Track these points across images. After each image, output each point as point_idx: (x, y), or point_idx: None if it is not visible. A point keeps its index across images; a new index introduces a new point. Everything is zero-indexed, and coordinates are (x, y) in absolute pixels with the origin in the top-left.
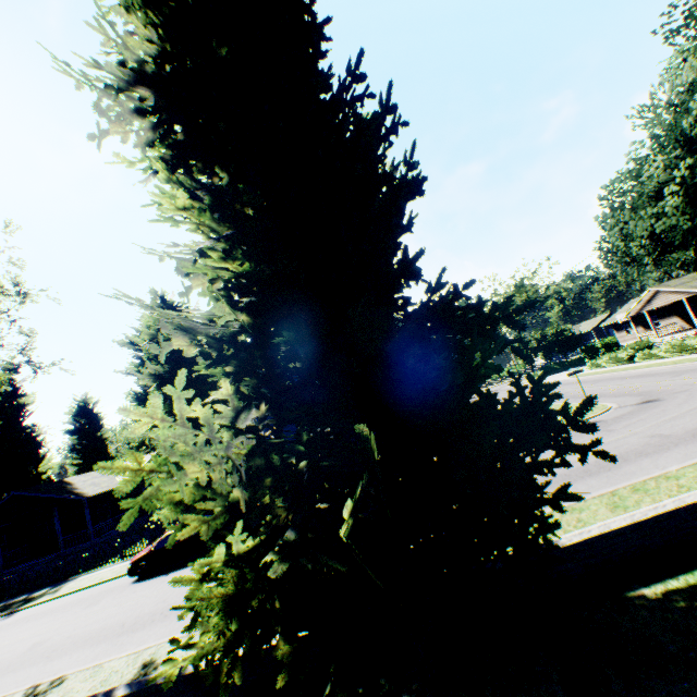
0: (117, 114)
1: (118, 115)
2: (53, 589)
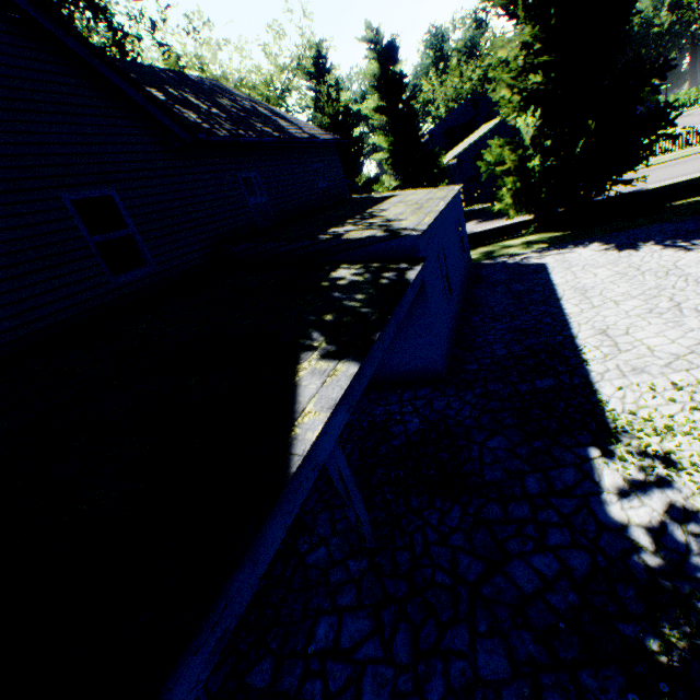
0: None
1: None
2: None
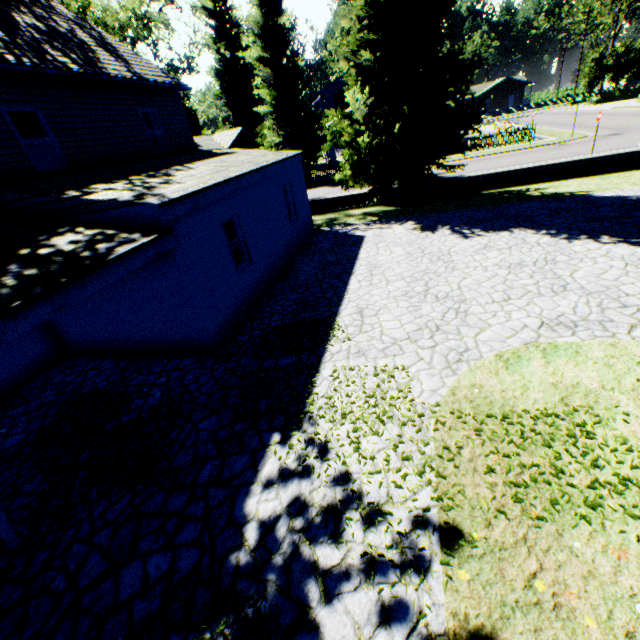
0: None
1: None
2: None
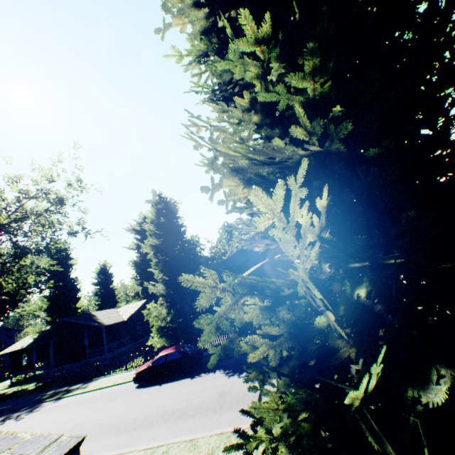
0: (179, 9)
1: (179, 10)
2: (84, 385)
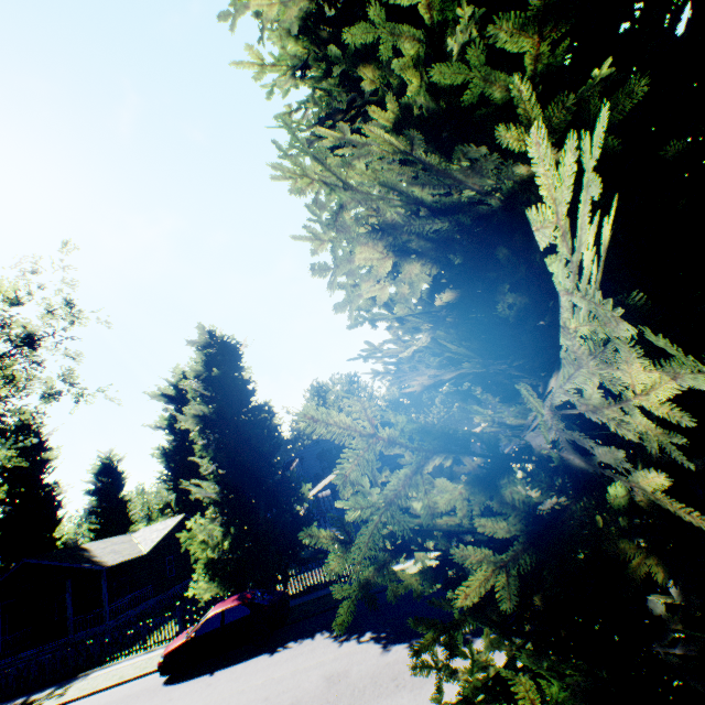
0: None
1: None
2: (59, 690)
